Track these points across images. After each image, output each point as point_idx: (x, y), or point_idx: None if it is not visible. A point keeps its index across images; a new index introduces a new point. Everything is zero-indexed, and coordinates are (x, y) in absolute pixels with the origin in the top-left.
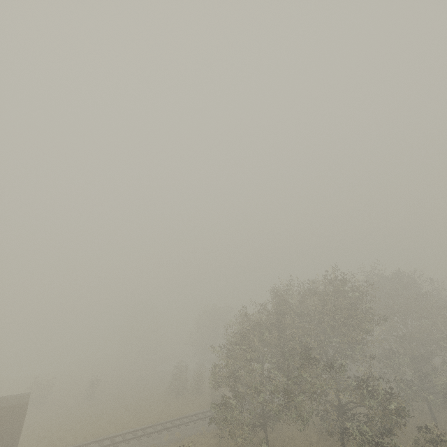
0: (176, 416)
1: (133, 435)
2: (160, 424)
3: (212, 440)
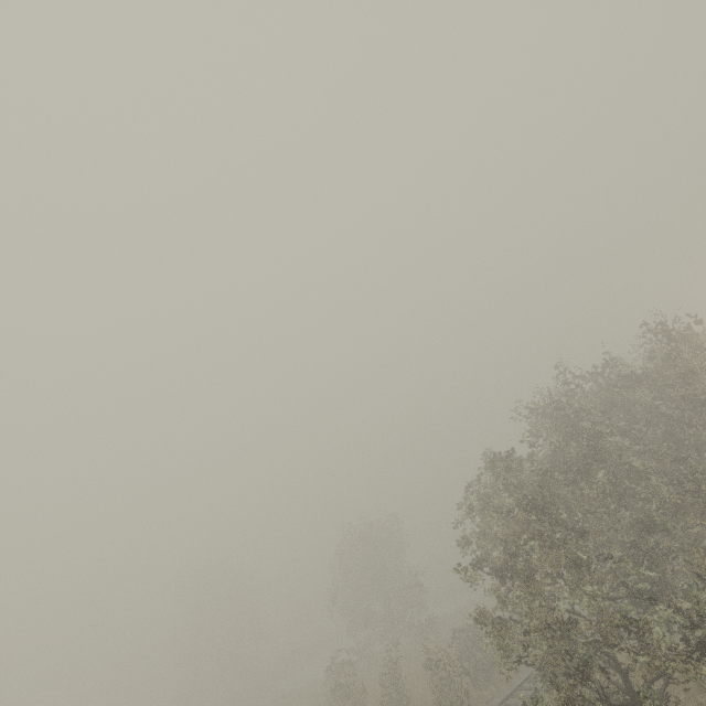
0: None
1: None
2: None
3: None
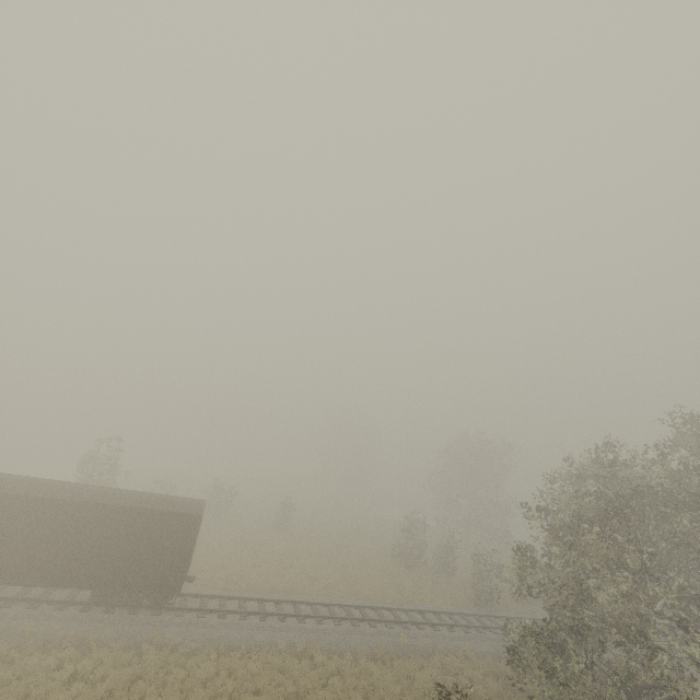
0: (412, 603)
1: (344, 612)
2: (387, 610)
3: (493, 682)
